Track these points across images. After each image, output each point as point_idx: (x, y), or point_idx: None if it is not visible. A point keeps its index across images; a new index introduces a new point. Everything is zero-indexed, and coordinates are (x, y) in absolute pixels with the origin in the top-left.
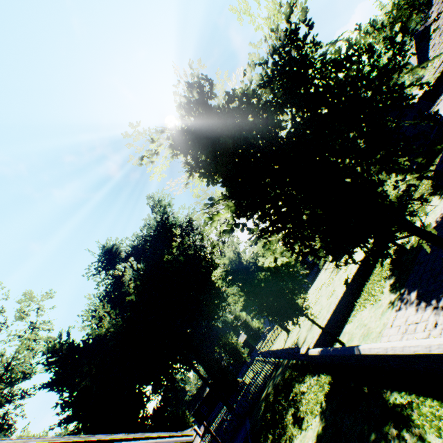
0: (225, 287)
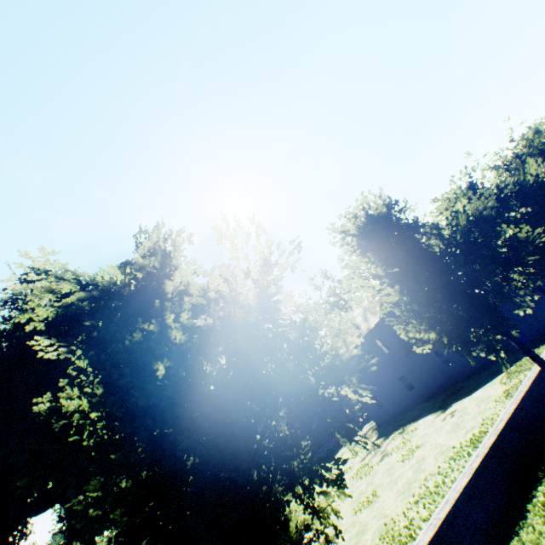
0: (62, 348)
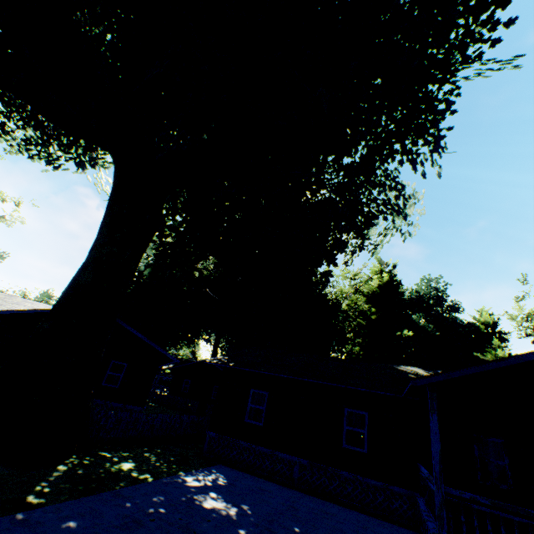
0: None
